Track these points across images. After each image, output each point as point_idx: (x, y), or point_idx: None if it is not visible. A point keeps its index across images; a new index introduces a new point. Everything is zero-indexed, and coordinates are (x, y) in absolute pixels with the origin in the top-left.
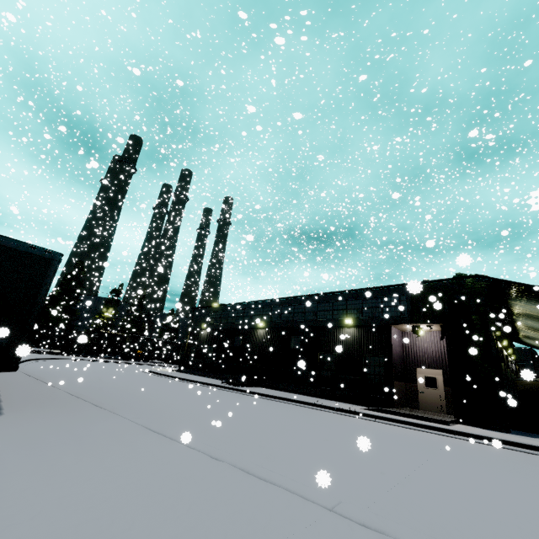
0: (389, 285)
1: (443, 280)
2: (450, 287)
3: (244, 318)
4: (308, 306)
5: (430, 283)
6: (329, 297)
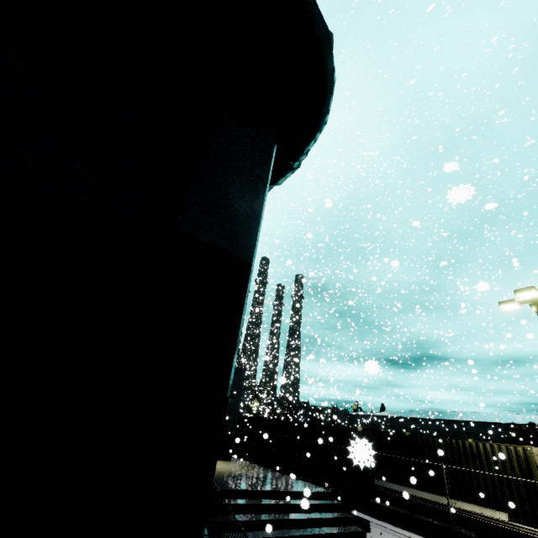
0: (492, 422)
1: (523, 425)
2: (528, 429)
3: (393, 427)
4: (441, 426)
5: (516, 425)
6: (454, 423)
